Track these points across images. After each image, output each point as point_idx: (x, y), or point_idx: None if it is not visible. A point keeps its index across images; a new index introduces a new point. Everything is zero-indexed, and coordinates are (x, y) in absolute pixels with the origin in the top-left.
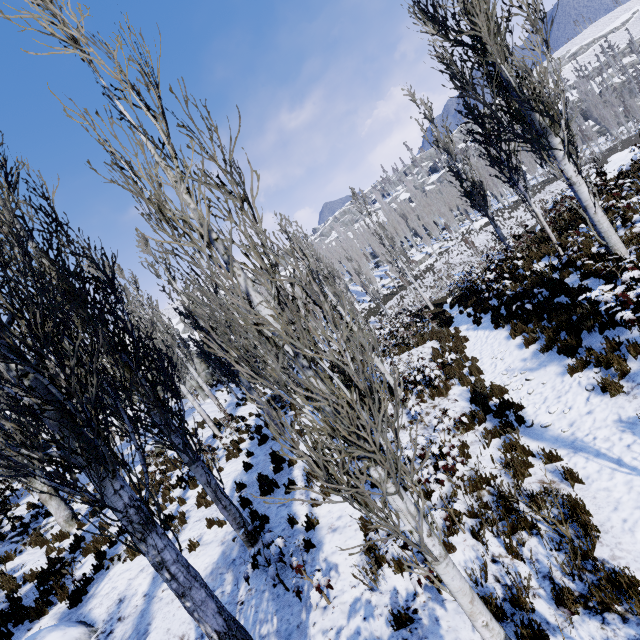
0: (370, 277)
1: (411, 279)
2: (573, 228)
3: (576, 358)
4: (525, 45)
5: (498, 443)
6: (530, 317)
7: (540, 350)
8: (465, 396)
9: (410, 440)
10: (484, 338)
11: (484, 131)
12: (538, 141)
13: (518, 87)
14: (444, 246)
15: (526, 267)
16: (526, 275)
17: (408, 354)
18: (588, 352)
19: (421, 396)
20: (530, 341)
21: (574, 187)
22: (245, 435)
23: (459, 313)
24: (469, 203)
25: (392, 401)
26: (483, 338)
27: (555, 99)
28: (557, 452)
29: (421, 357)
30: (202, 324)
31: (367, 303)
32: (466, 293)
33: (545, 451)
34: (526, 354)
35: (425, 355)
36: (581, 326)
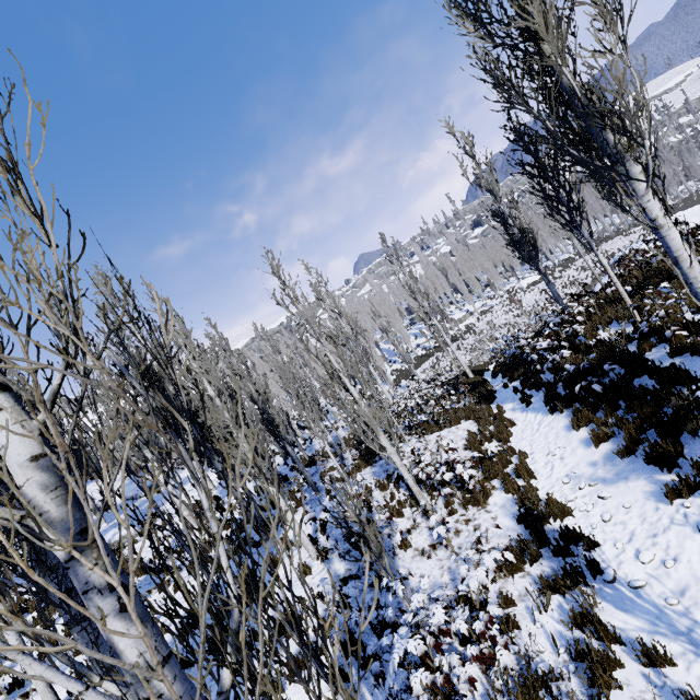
0: (403, 335)
1: (447, 340)
2: (648, 288)
3: (678, 476)
4: (596, 39)
5: (561, 605)
6: (600, 403)
7: (618, 454)
8: (510, 509)
9: (423, 601)
10: (535, 424)
11: (537, 161)
12: (612, 168)
13: (586, 95)
14: (487, 304)
15: (589, 334)
16: (590, 344)
17: (436, 438)
18: (696, 468)
19: (450, 504)
20: (601, 437)
21: (661, 231)
22: (225, 532)
23: (503, 387)
24: (515, 259)
25: (412, 505)
26: (534, 424)
27: (637, 111)
28: (666, 650)
29: (451, 448)
30: (170, 388)
31: (399, 364)
32: (512, 361)
33: (645, 645)
34: (596, 455)
35: (459, 439)
36: (683, 426)
